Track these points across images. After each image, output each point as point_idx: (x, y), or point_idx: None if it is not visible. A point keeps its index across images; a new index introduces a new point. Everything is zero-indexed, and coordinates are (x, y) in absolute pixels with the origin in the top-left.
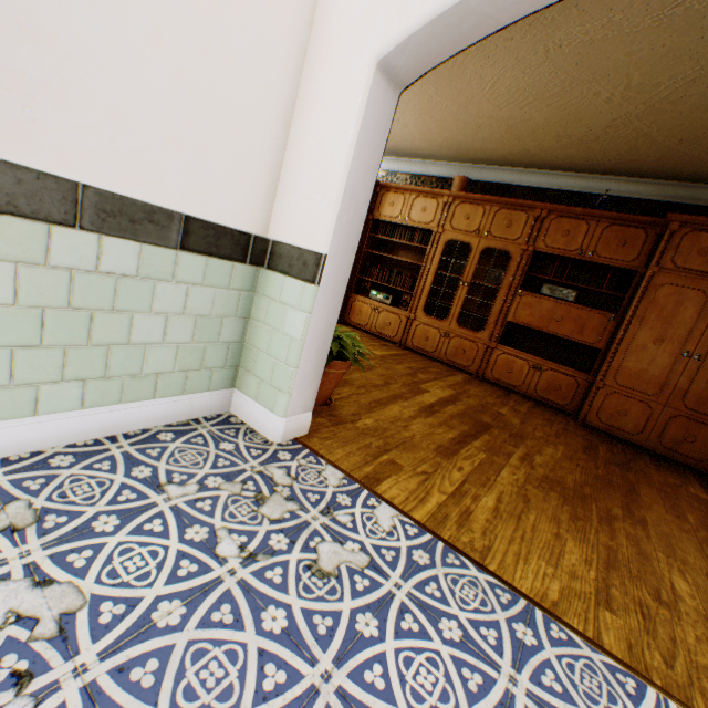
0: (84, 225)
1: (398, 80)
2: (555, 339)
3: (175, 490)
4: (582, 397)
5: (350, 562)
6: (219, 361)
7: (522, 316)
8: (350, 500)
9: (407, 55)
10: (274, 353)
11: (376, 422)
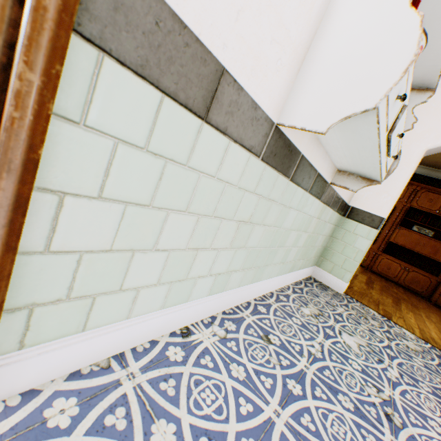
0: (330, 205)
1: (426, 154)
2: (415, 254)
3: (339, 309)
4: (432, 289)
5: (416, 348)
6: (319, 254)
7: (399, 240)
8: (390, 324)
9: (438, 149)
10: (346, 254)
11: (358, 289)
